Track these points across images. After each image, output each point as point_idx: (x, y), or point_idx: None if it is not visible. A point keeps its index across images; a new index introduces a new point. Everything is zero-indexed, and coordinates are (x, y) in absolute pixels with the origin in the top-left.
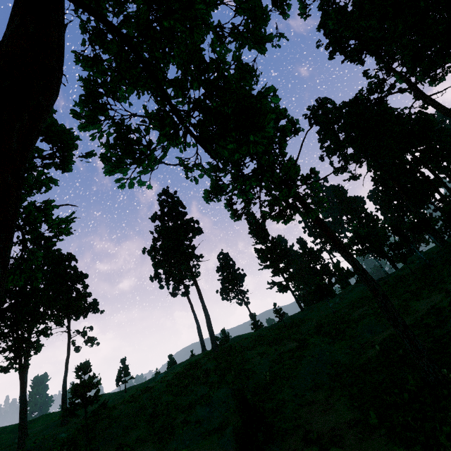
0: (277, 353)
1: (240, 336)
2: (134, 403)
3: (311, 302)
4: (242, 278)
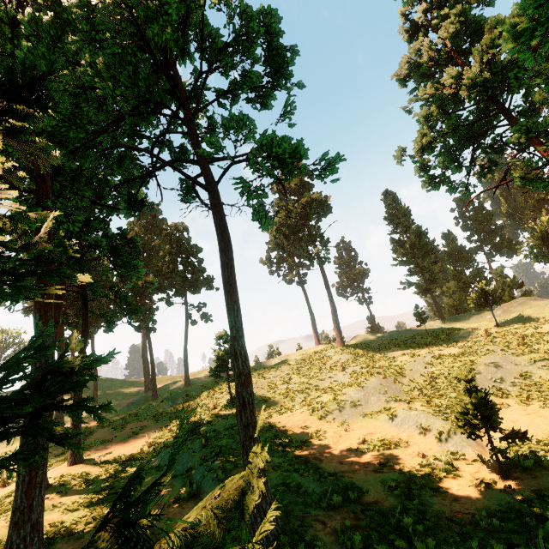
0: (431, 356)
1: (365, 336)
2: (262, 378)
3: (453, 312)
4: (366, 274)
